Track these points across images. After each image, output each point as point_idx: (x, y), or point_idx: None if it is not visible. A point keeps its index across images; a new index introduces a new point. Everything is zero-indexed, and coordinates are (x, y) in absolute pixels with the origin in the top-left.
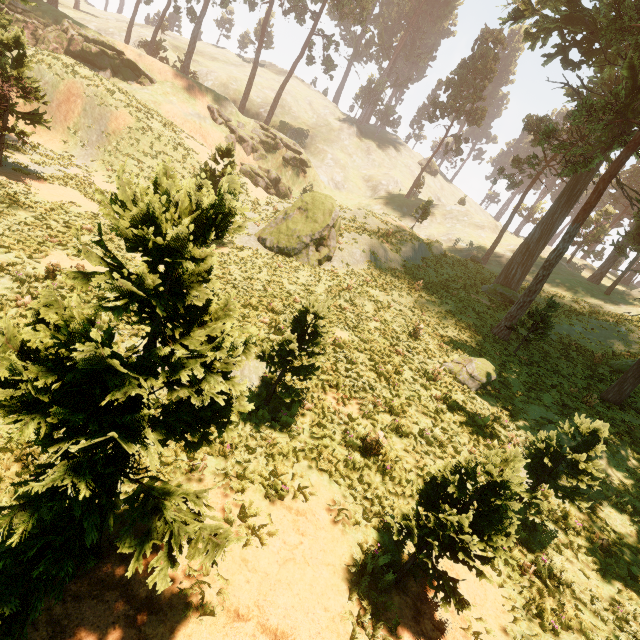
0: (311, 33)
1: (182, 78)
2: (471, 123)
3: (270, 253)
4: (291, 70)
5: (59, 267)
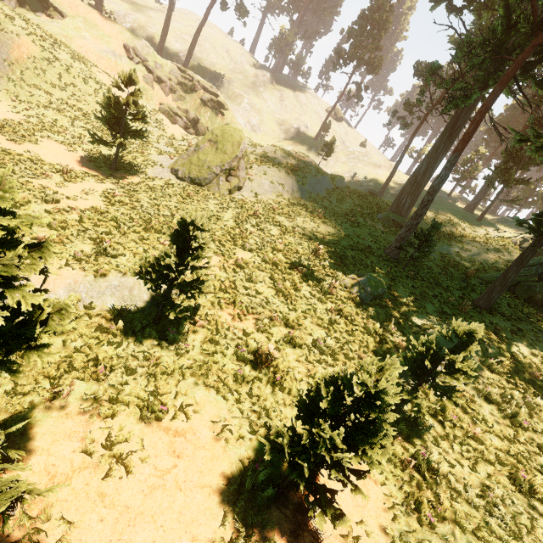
0: None
1: (94, 14)
2: (370, 72)
3: (182, 183)
4: (206, 14)
5: None
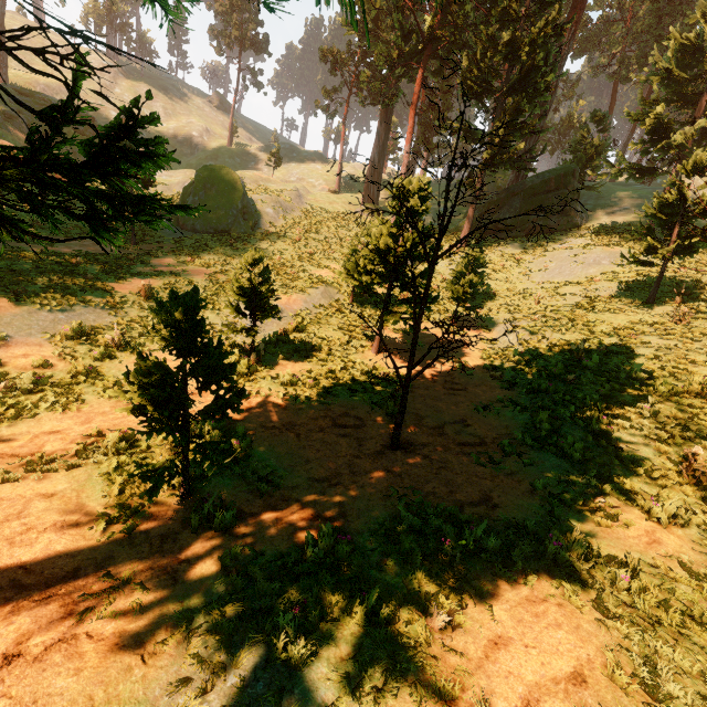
0: None
1: None
2: (258, 52)
3: (208, 235)
4: None
5: (150, 286)
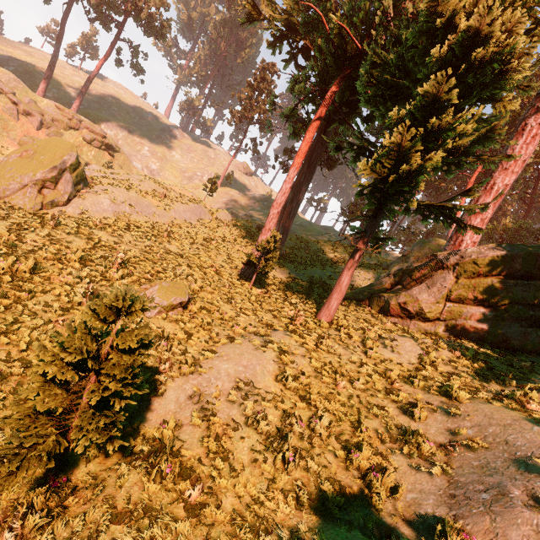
0: (116, 38)
1: None
2: (262, 130)
3: None
4: (98, 66)
5: None
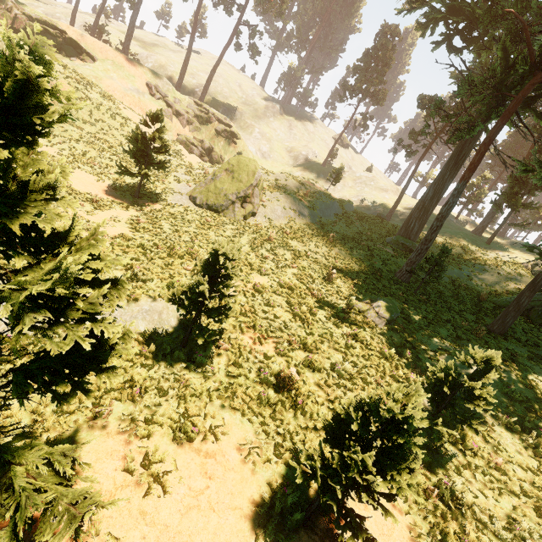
0: (238, 23)
1: (122, 57)
2: (375, 103)
3: (200, 210)
4: (221, 55)
5: None
